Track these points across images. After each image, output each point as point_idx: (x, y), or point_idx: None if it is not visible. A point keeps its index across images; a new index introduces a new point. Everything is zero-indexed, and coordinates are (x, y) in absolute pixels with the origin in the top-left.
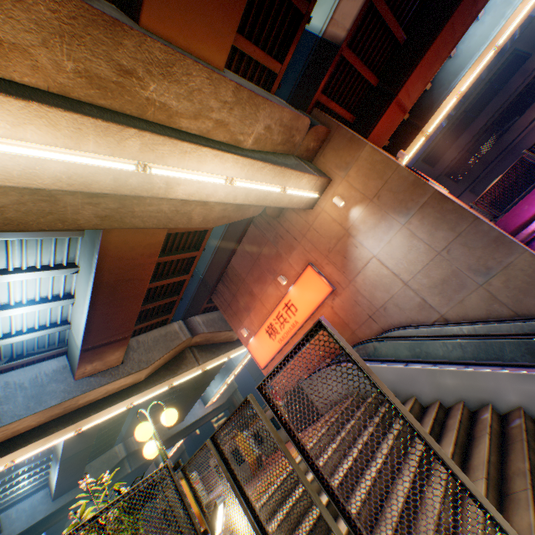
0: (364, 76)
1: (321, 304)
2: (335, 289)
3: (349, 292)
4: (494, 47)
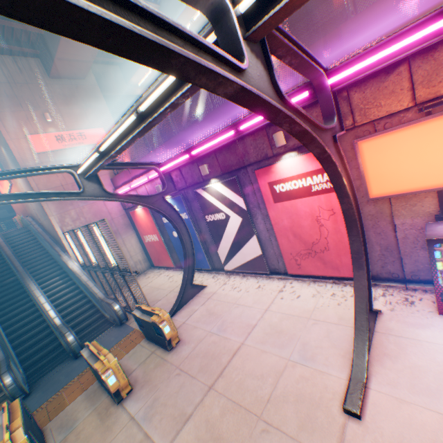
0: (17, 27)
1: (12, 187)
2: (14, 184)
3: (19, 189)
4: (192, 20)
